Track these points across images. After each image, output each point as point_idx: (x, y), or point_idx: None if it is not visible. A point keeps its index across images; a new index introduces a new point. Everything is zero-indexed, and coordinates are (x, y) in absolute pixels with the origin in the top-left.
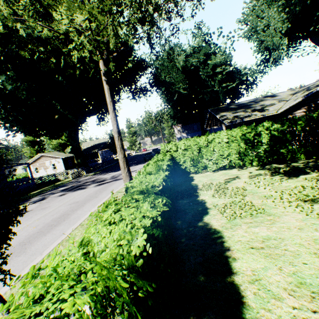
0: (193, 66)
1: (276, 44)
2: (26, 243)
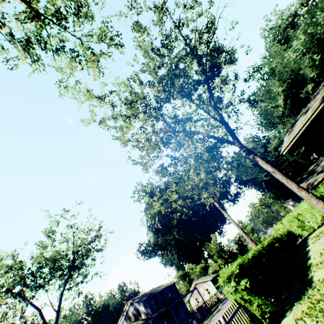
0: None
1: None
2: None
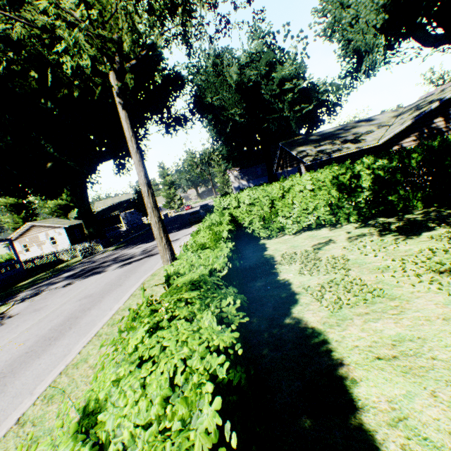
0: (252, 82)
1: (369, 44)
2: (6, 375)
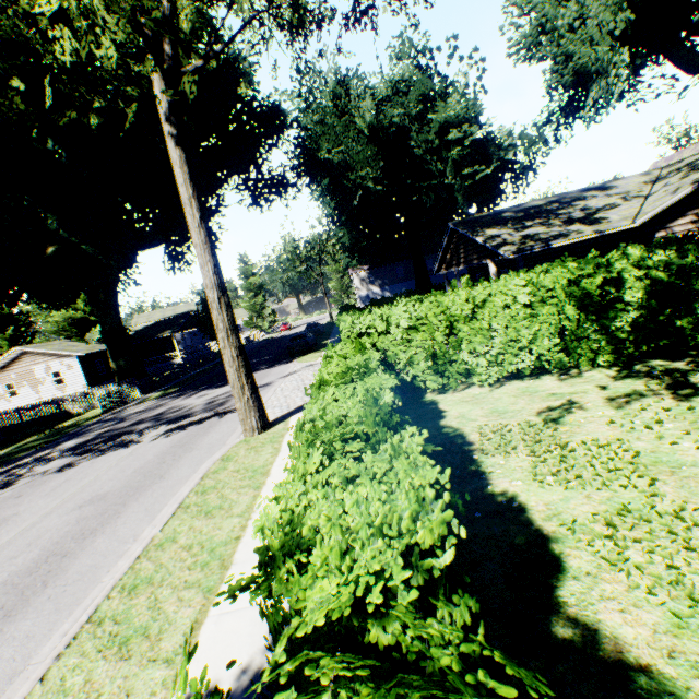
0: (395, 127)
1: (603, 61)
2: None
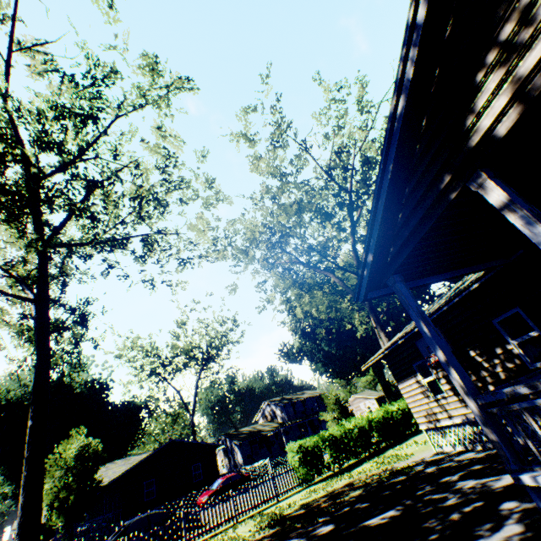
0: None
1: None
2: None
